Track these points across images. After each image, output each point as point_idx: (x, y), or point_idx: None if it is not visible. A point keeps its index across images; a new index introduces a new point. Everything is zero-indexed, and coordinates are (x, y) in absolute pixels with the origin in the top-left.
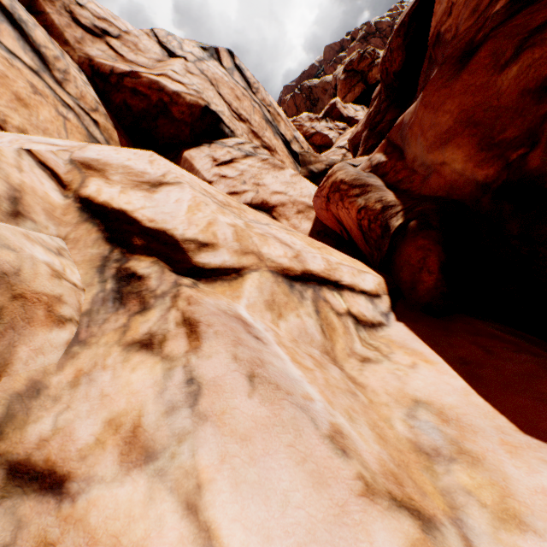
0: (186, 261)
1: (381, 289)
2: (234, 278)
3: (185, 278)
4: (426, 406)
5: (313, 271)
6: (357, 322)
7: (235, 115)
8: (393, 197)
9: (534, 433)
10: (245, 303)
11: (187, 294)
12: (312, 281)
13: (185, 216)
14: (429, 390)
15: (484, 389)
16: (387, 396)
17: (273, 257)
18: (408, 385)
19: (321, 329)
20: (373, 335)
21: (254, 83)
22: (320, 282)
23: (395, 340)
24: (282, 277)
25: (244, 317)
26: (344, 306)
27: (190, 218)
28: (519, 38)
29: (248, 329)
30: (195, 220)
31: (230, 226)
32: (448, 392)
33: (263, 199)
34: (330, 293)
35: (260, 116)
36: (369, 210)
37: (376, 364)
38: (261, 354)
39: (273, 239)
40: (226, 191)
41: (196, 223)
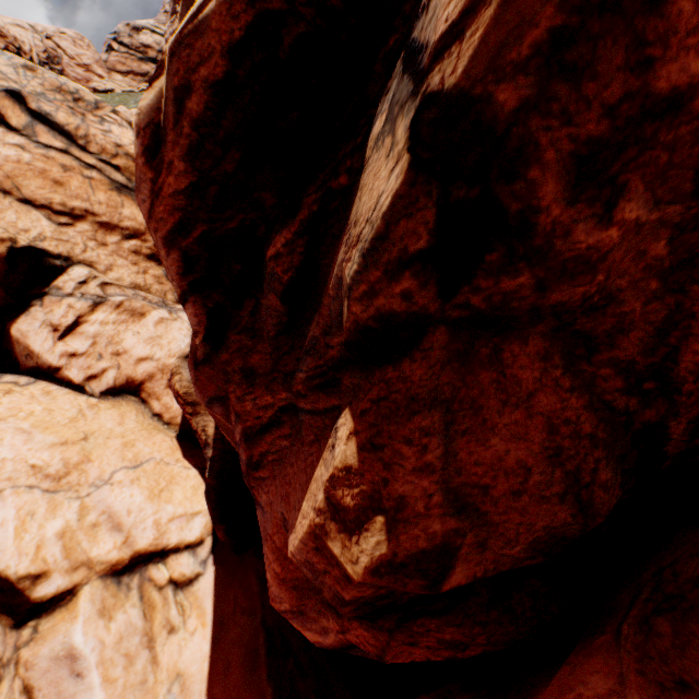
0: (27, 602)
1: (207, 530)
2: (70, 599)
3: (26, 627)
4: (181, 678)
5: (142, 550)
6: (177, 586)
7: (64, 219)
8: (213, 428)
9: (209, 695)
10: (83, 620)
11: (25, 658)
12: (140, 564)
13: (15, 545)
14: (190, 660)
15: (214, 653)
16: (167, 672)
17: (103, 557)
18: (182, 656)
19: (144, 614)
20: (190, 592)
21: (77, 128)
22: (147, 560)
23: (199, 597)
24: (112, 576)
25: (76, 647)
26: (167, 575)
27: (19, 546)
28: (206, 398)
29: (74, 667)
30: (24, 548)
31: (59, 539)
32: (197, 660)
33: (128, 376)
34: (156, 568)
35: (105, 189)
36: (200, 438)
37: (176, 634)
38: (74, 698)
39: (104, 527)
40: (83, 376)
41: (26, 551)
